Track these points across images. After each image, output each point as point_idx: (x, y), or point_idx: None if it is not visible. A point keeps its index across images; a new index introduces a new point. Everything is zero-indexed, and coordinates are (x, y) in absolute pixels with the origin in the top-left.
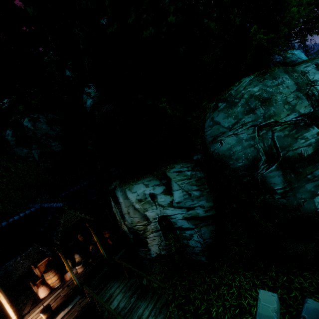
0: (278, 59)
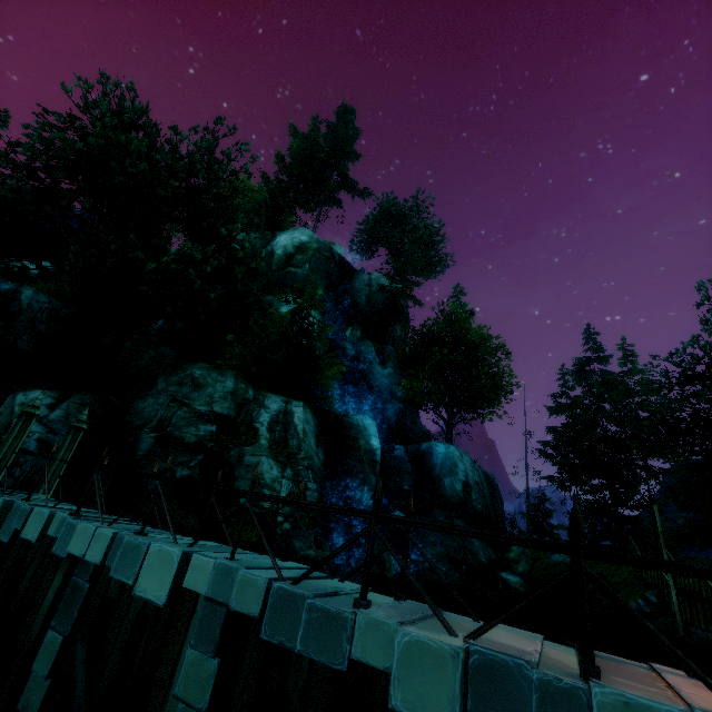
0: (340, 412)
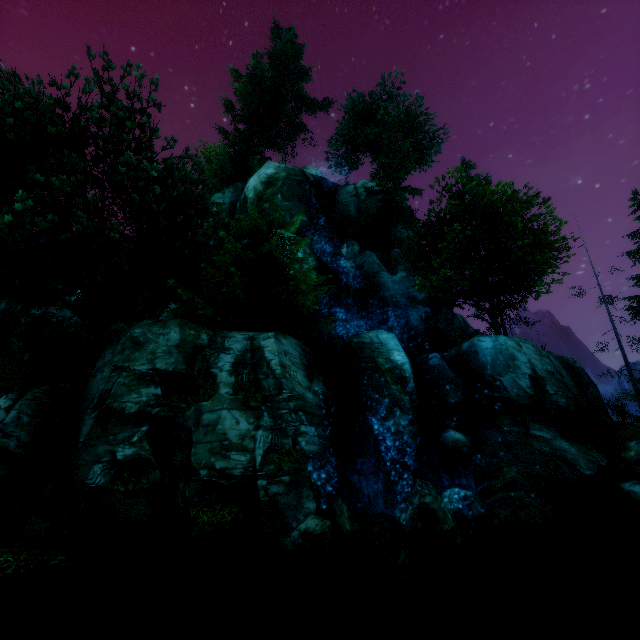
0: (347, 334)
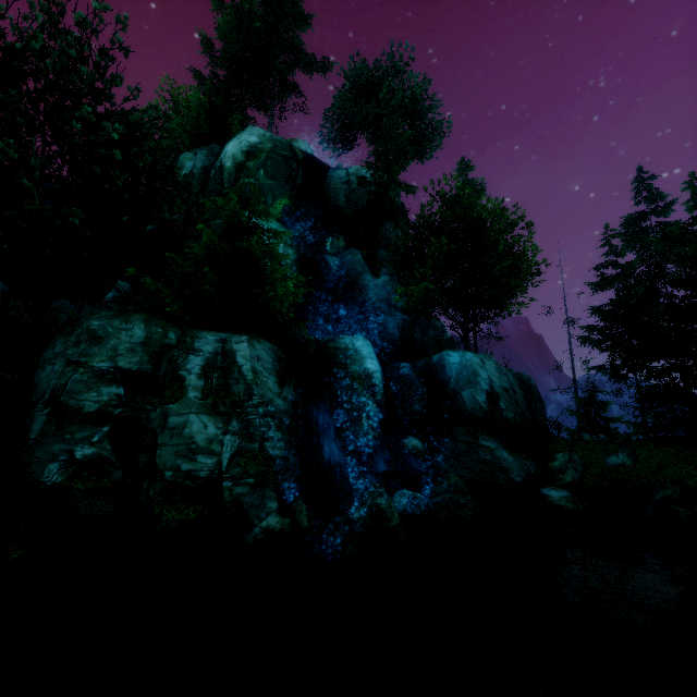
0: (323, 338)
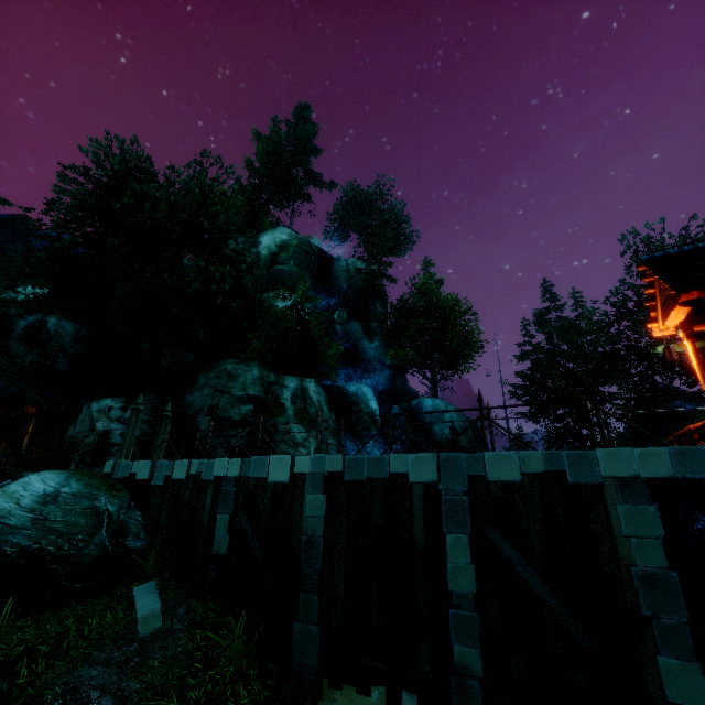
0: (341, 384)
